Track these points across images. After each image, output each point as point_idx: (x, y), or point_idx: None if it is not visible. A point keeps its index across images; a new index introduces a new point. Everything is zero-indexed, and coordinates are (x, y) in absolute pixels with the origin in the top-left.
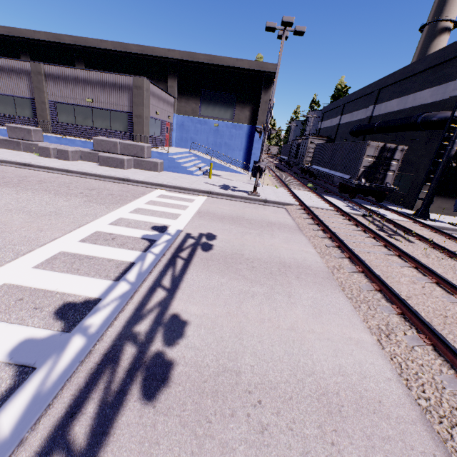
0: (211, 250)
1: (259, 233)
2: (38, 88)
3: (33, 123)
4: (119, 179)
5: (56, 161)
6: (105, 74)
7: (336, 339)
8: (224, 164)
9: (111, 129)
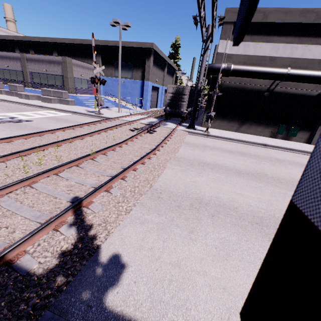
0: (18, 123)
1: (58, 123)
2: (24, 65)
3: (24, 83)
4: (39, 106)
5: (22, 100)
6: (50, 56)
7: (0, 136)
8: (124, 104)
9: (56, 85)
